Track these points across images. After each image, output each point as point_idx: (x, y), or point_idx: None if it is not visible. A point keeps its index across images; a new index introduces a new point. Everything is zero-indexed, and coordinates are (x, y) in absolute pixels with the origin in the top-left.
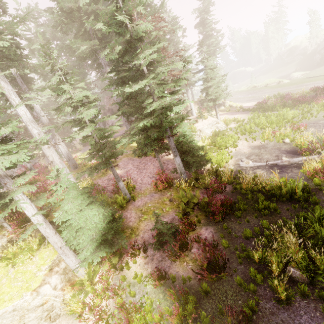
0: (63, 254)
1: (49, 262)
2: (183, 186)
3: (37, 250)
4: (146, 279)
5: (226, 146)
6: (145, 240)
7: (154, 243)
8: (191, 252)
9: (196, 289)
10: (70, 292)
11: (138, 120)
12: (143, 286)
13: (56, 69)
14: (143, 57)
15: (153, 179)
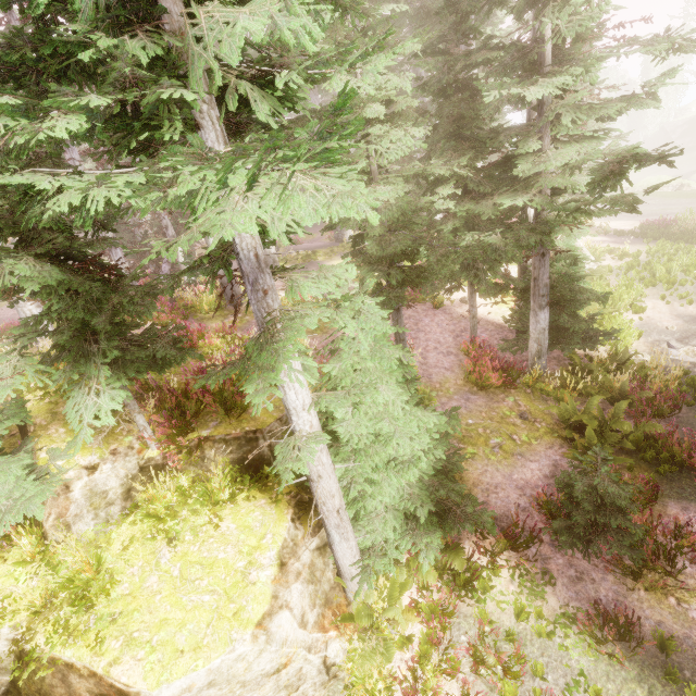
0: (339, 530)
1: (272, 543)
2: (551, 385)
3: (223, 502)
4: (553, 629)
5: (614, 307)
6: (517, 514)
7: (580, 531)
8: (673, 568)
9: None
10: (337, 638)
11: (466, 198)
12: (554, 648)
13: None
14: (575, 7)
15: (467, 359)
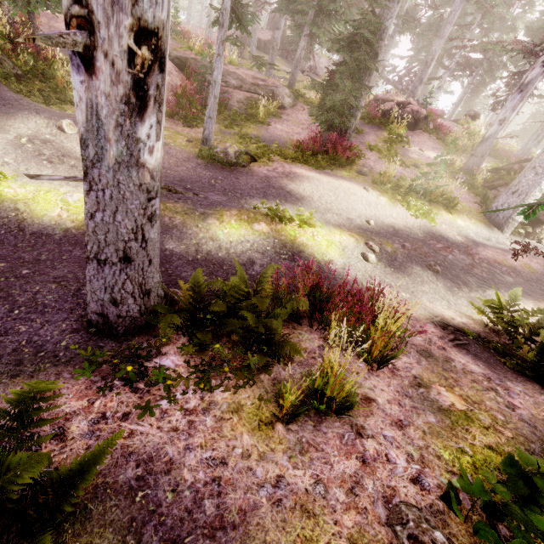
0: None
1: None
2: None
3: None
4: None
5: None
6: None
7: None
8: None
9: None
10: None
11: None
12: None
13: None
14: None
15: None
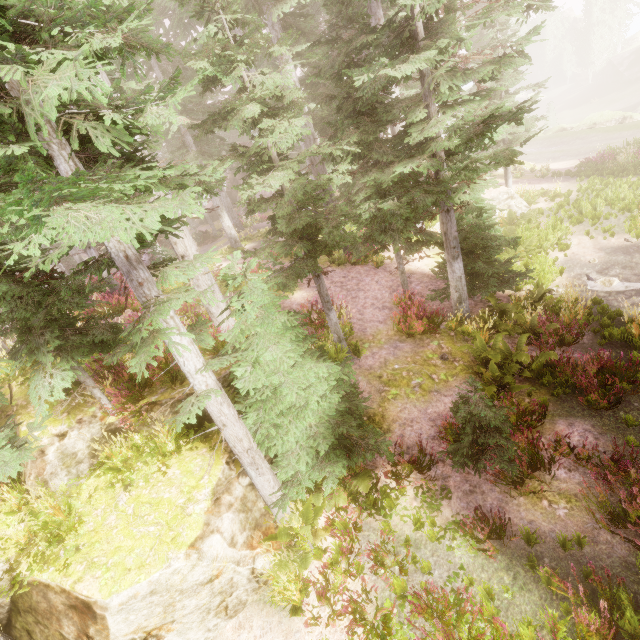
0: (252, 467)
1: (208, 483)
2: (469, 327)
3: (171, 453)
4: (445, 534)
5: (541, 247)
6: (421, 442)
7: (464, 451)
8: (550, 476)
9: (612, 570)
10: (264, 554)
11: (374, 168)
12: (443, 549)
13: (211, 9)
14: None
15: (395, 311)
